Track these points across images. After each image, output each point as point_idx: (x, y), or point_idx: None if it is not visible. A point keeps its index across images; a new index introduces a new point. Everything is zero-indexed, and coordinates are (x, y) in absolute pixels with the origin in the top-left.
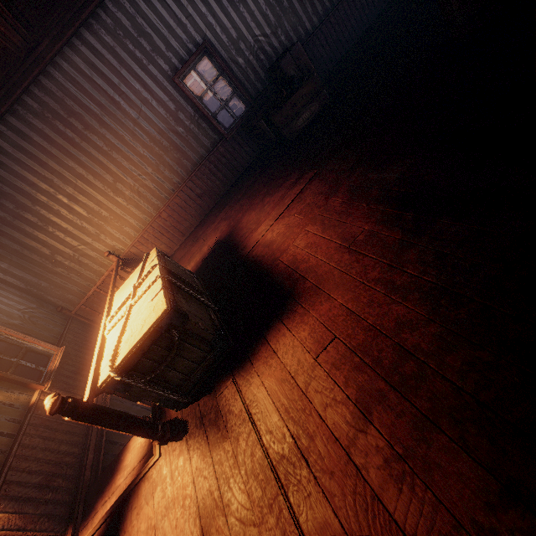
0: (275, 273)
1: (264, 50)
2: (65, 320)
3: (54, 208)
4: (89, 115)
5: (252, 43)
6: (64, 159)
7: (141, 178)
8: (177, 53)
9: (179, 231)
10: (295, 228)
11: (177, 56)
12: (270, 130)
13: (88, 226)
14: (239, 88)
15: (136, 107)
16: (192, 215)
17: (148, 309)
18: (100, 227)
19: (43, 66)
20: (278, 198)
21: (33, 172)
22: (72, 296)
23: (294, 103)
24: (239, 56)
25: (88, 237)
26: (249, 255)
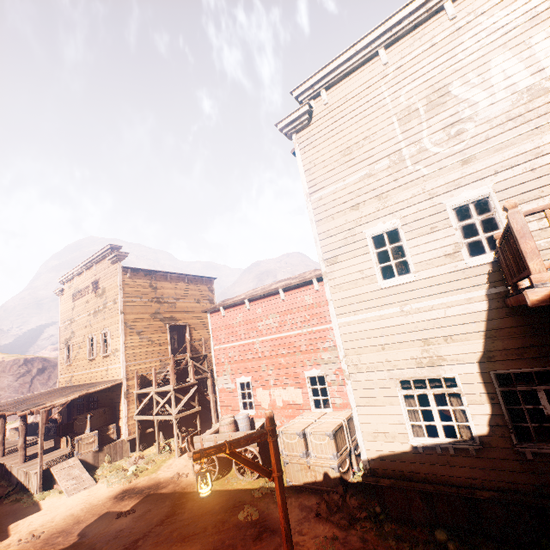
0: None
1: None
2: None
3: None
4: None
5: None
6: None
7: None
8: None
9: None
10: None
11: None
12: None
13: None
14: None
15: None
16: None
17: None
18: None
19: None
20: None
21: None
22: None
23: None
24: None
25: None
26: None
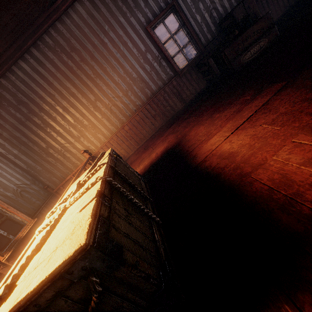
0: (250, 194)
1: (217, 10)
2: (47, 196)
3: (52, 115)
4: (85, 51)
5: (208, 4)
6: (64, 81)
7: (113, 99)
8: (152, 9)
9: (135, 141)
10: (270, 138)
11: (152, 11)
12: (216, 67)
13: (73, 130)
14: (194, 37)
15: (118, 47)
16: (146, 130)
17: (69, 226)
18: (81, 132)
19: (59, 14)
20: (231, 113)
21: (42, 89)
22: (56, 179)
23: (245, 38)
24: (197, 13)
25: (72, 138)
26: (201, 165)
